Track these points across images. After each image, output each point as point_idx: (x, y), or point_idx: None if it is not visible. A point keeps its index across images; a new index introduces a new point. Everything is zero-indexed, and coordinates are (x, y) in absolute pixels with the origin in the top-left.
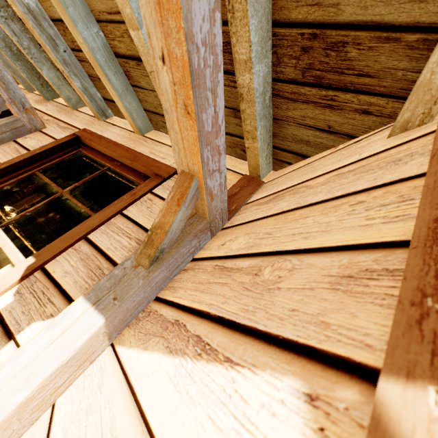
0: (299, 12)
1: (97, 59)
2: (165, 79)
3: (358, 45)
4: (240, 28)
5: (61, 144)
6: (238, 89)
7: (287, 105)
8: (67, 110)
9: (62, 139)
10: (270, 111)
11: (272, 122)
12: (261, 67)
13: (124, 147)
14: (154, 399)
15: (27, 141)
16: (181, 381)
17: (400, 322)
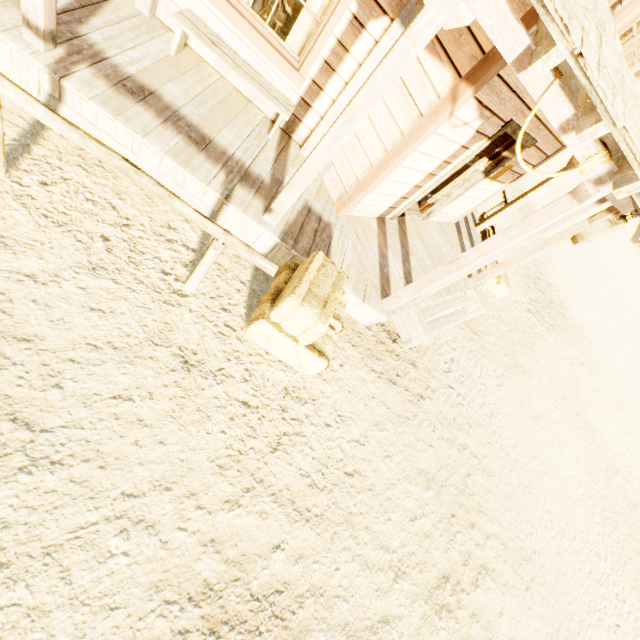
0: None
1: None
2: None
3: None
4: None
5: None
6: None
7: None
8: None
9: None
10: None
11: None
12: None
13: None
14: (427, 68)
15: None
16: (433, 66)
17: (467, 73)
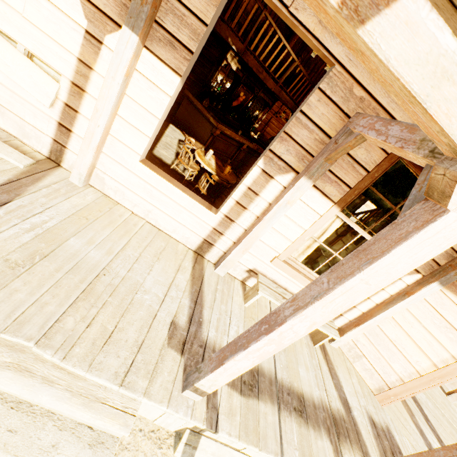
0: None
1: None
2: None
3: None
4: None
5: (392, 162)
6: None
7: None
8: None
9: (393, 157)
10: None
11: None
12: None
13: None
14: None
15: (355, 151)
16: None
17: None
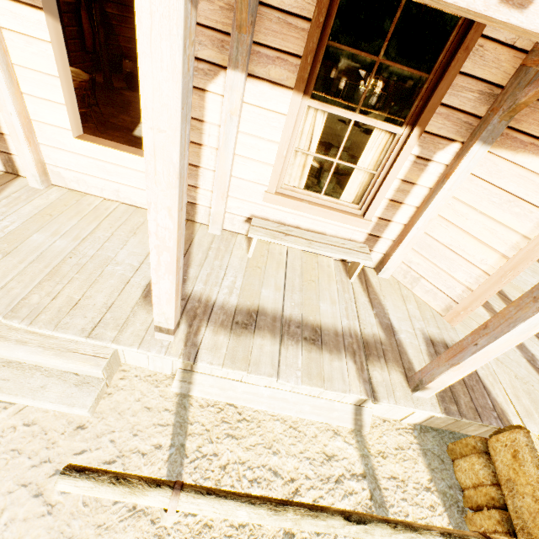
0: None
1: None
2: None
3: None
4: None
5: None
6: None
7: None
8: None
9: None
10: None
11: None
12: None
13: None
14: (536, 169)
15: None
16: None
17: None
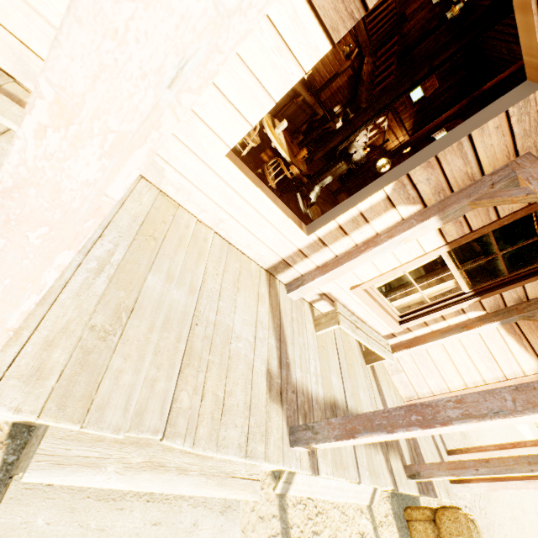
0: None
1: None
2: None
3: None
4: None
5: (529, 212)
6: None
7: None
8: None
9: (534, 208)
10: None
11: None
12: None
13: None
14: (513, 349)
15: None
16: (519, 351)
17: None
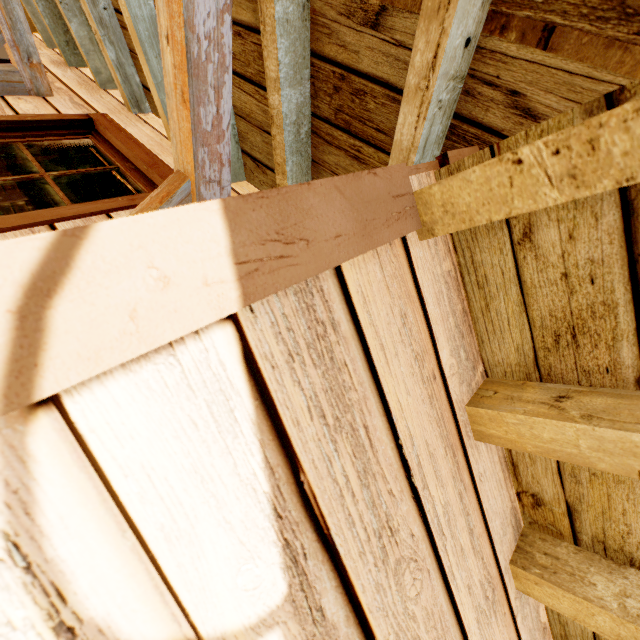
0: (331, 49)
1: (138, 31)
2: (168, 60)
3: (375, 98)
4: (270, 43)
5: (66, 120)
6: (270, 109)
7: (323, 147)
8: (91, 86)
9: (69, 116)
10: (308, 150)
11: (311, 165)
12: (294, 93)
13: (146, 149)
14: None
15: (19, 102)
16: None
17: None
